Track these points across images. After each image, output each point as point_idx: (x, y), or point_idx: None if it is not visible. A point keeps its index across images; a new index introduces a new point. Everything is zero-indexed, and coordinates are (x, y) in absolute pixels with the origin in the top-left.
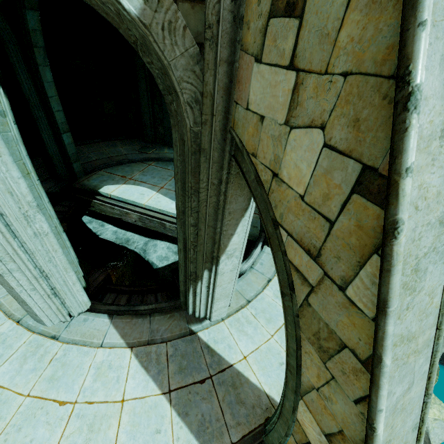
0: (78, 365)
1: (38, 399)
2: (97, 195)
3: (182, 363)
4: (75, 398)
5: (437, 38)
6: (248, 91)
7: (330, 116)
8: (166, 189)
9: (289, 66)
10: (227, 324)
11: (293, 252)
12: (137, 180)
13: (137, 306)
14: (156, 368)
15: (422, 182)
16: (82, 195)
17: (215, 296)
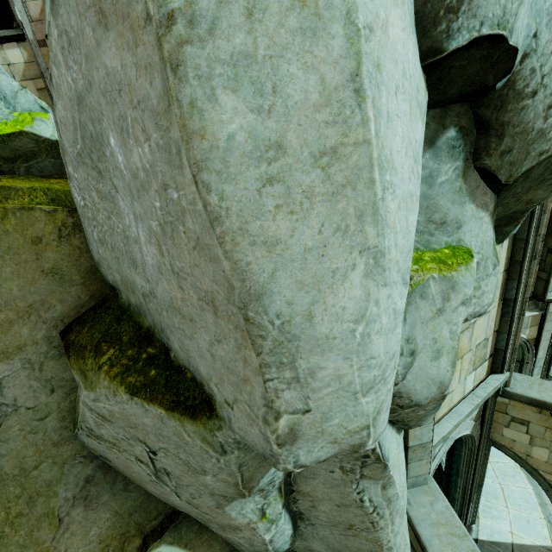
0: None
1: None
2: None
3: None
4: None
5: None
6: (501, 431)
7: (549, 447)
8: None
9: (526, 433)
10: (482, 518)
11: (548, 477)
12: None
13: None
14: None
15: None
16: None
17: (479, 505)
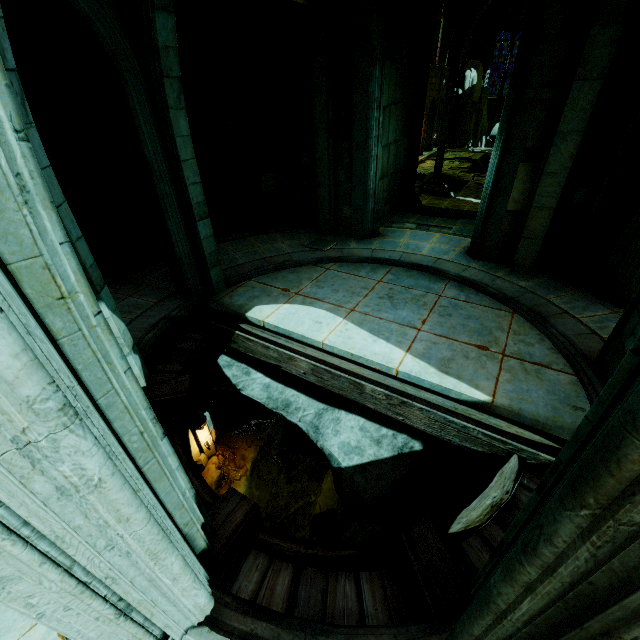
0: None
1: None
2: (242, 322)
3: None
4: None
5: None
6: None
7: None
8: (359, 312)
9: None
10: None
11: None
12: (308, 295)
13: (320, 635)
14: None
15: None
16: (220, 323)
17: None
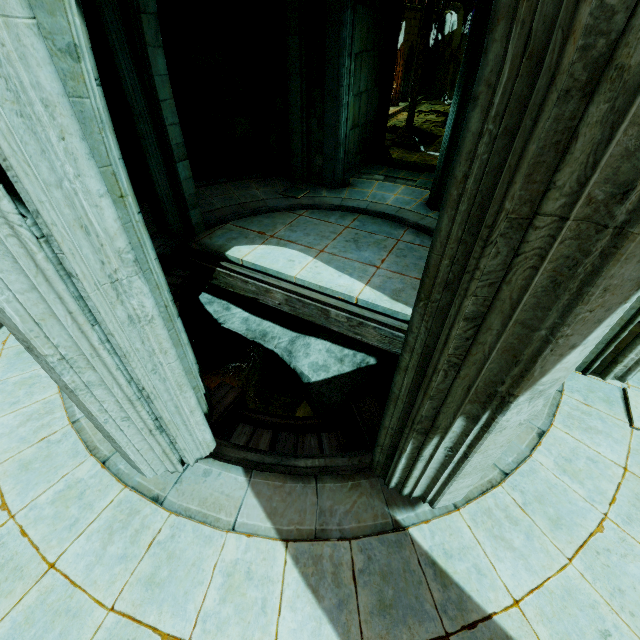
0: (193, 561)
1: (127, 620)
2: (223, 260)
3: (383, 593)
4: (189, 632)
5: None
6: None
7: None
8: (328, 253)
9: None
10: (466, 518)
11: None
12: (282, 238)
13: (292, 458)
14: (334, 593)
15: None
16: (202, 261)
17: (463, 469)
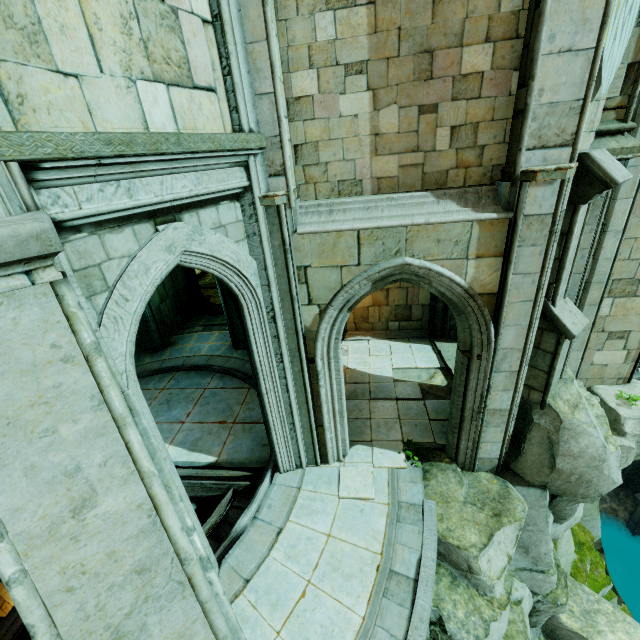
0: None
1: None
2: None
3: None
4: None
5: (6, 465)
6: None
7: None
8: None
9: None
10: None
11: None
12: None
13: None
14: None
15: (66, 564)
16: None
17: None
